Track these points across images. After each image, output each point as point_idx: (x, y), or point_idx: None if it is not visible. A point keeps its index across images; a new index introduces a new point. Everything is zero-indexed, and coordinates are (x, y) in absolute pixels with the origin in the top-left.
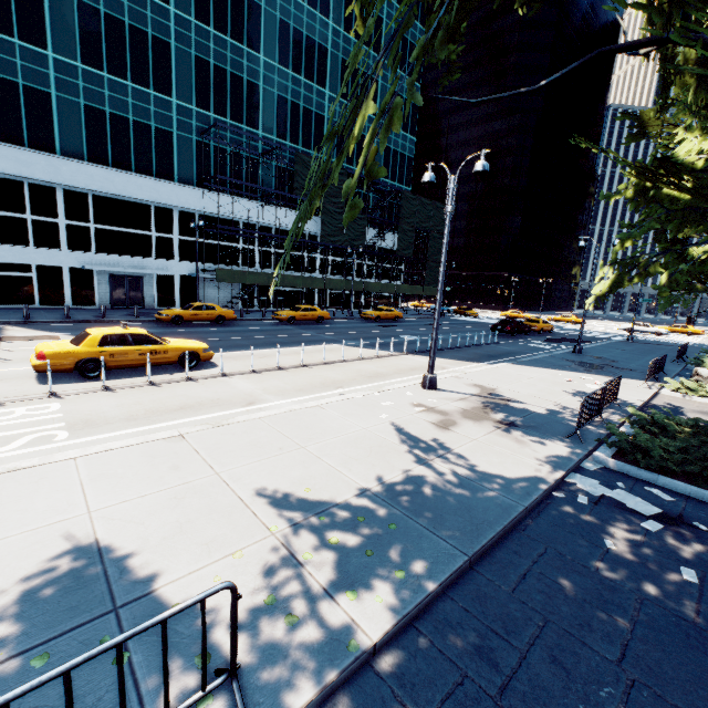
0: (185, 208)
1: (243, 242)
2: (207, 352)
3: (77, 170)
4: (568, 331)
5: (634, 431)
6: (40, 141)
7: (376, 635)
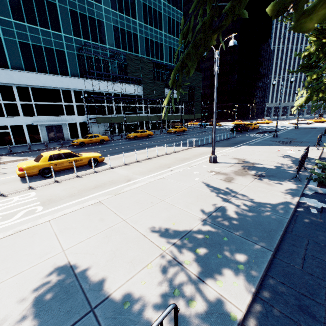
0: (76, 89)
1: (107, 103)
2: (101, 157)
3: (21, 76)
4: (265, 127)
5: None
6: (0, 62)
7: (243, 308)
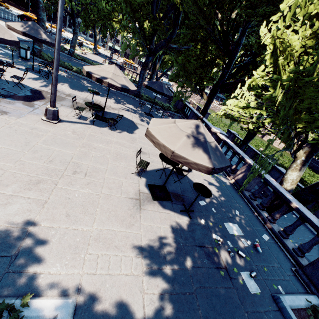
0: None
1: None
2: None
3: None
4: (55, 32)
5: None
6: None
7: None
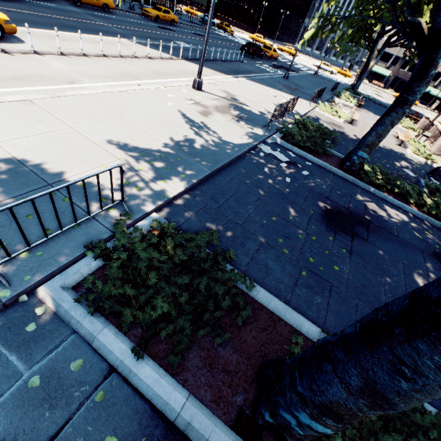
0: None
1: None
2: (9, 24)
3: None
4: (286, 61)
5: (293, 127)
6: None
7: (175, 193)
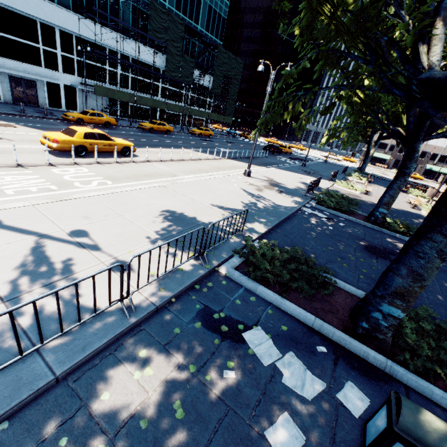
0: (64, 28)
1: (109, 65)
2: (134, 147)
3: None
4: (298, 154)
5: (323, 196)
6: None
7: (264, 231)
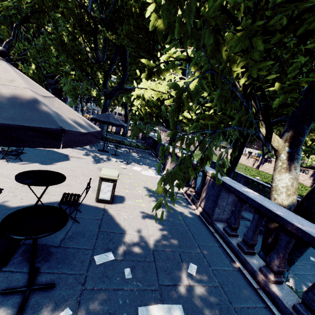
0: None
1: None
2: None
3: None
4: None
5: None
6: None
7: None
